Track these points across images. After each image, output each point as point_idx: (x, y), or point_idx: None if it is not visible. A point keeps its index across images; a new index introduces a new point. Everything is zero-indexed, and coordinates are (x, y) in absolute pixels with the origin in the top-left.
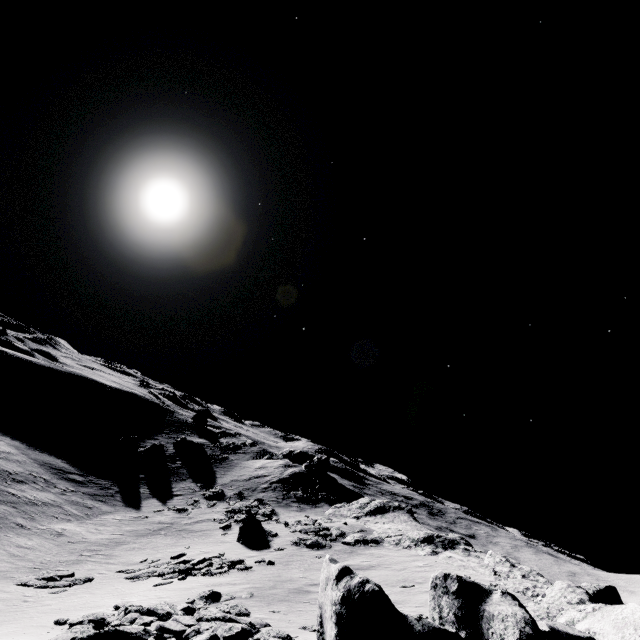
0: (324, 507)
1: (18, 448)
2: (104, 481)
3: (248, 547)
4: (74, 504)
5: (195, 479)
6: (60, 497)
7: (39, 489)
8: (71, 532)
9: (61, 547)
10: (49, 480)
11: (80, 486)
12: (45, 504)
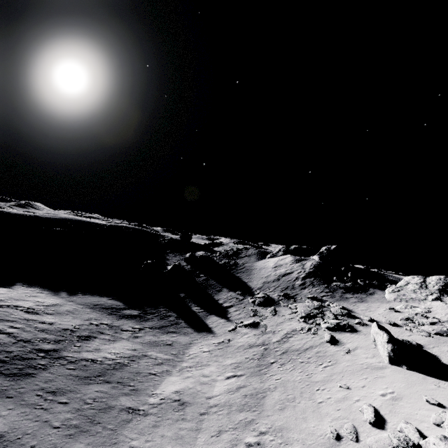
0: (378, 293)
1: (60, 296)
2: (156, 308)
3: (432, 376)
4: (153, 346)
5: (229, 288)
6: (135, 342)
7: (110, 340)
8: (188, 394)
9: (203, 432)
10: (111, 324)
11: (141, 321)
12: (131, 359)
